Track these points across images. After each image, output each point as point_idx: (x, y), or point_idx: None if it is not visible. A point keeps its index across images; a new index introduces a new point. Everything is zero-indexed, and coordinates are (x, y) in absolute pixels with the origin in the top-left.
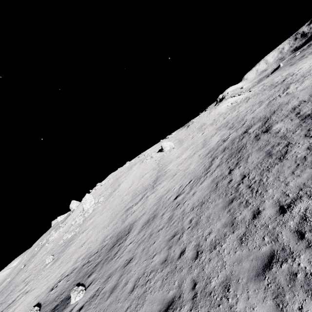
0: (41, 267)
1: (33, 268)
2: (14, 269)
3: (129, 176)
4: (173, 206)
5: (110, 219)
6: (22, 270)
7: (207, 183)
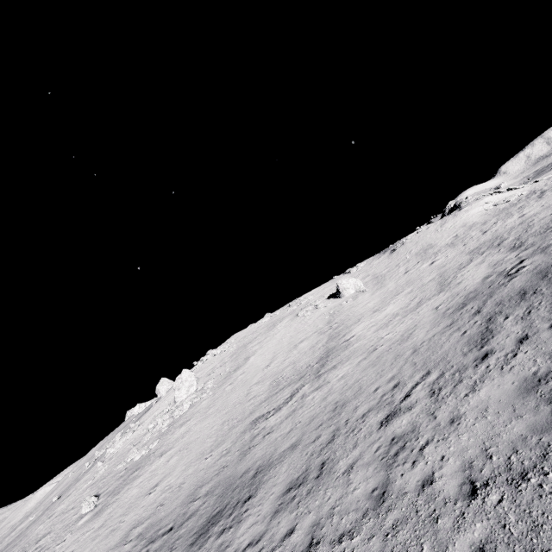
0: (72, 520)
1: (62, 514)
2: (49, 496)
3: (269, 343)
4: (383, 448)
5: (217, 437)
6: (51, 508)
7: (502, 390)
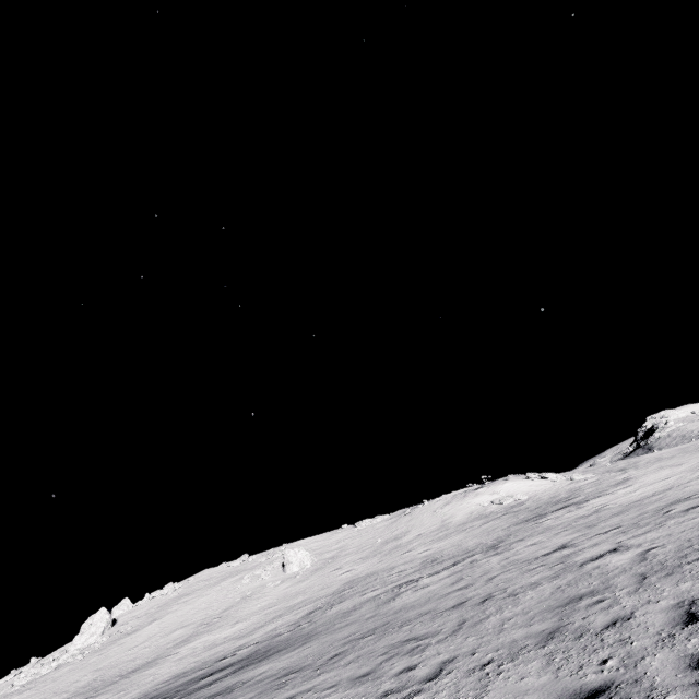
0: None
1: None
2: None
3: (184, 607)
4: None
5: None
6: None
7: None
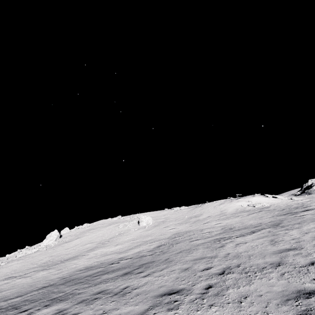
0: None
1: None
2: None
3: (92, 234)
4: None
5: None
6: None
7: None
